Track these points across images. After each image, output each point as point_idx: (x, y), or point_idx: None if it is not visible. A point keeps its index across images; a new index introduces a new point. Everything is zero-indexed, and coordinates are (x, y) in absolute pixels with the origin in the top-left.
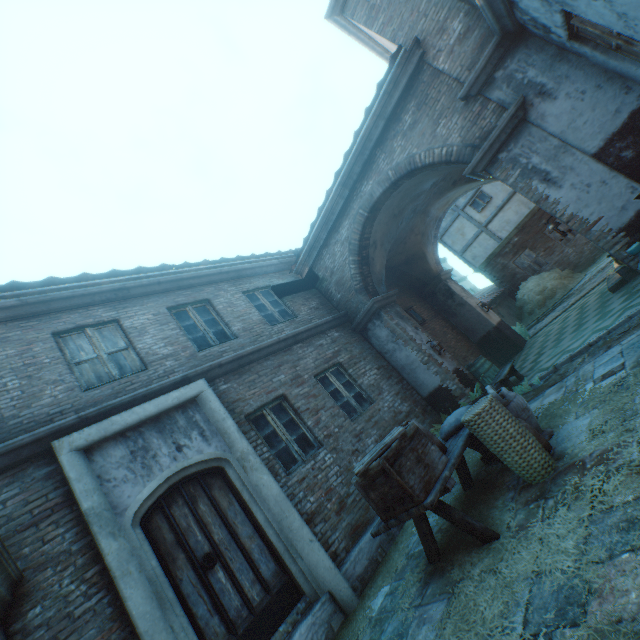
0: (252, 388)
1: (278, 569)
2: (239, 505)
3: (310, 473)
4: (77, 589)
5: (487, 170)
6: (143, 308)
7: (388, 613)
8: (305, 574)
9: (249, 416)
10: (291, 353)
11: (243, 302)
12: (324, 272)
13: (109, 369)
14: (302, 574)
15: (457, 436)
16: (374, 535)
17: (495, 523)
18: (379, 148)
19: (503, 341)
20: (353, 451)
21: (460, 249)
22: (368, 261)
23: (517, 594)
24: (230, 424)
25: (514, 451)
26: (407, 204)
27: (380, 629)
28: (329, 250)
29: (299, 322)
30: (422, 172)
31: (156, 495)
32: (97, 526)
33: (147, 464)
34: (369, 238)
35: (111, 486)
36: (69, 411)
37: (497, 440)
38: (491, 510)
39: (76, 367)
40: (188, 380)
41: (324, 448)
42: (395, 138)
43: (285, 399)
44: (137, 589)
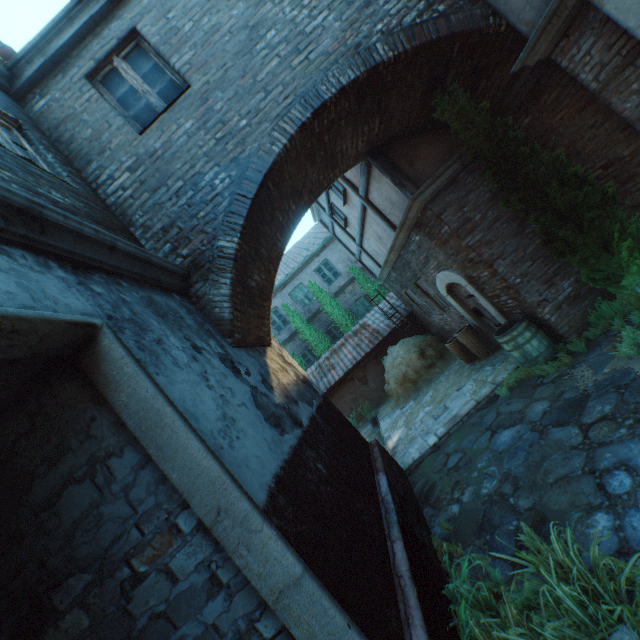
0: None
1: None
2: None
3: None
4: None
5: None
6: None
7: None
8: None
9: None
10: None
11: None
12: None
13: None
14: None
15: None
16: None
17: None
18: None
19: None
20: None
21: (355, 253)
22: None
23: None
24: None
25: None
26: None
27: None
28: None
29: None
30: None
31: None
32: None
33: None
34: None
35: None
36: None
37: None
38: None
39: None
40: None
41: None
42: None
43: None
44: None
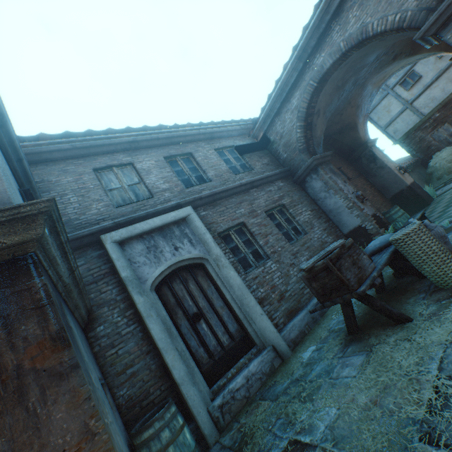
0: (222, 216)
1: (239, 328)
2: (214, 288)
3: (261, 274)
4: (122, 320)
5: (438, 33)
6: (148, 156)
7: (316, 360)
8: (257, 333)
9: (220, 234)
10: (248, 195)
11: (215, 156)
12: (275, 136)
13: (129, 195)
14: (255, 333)
15: (380, 253)
16: (311, 312)
17: (407, 312)
18: (334, 20)
19: (413, 198)
20: (290, 264)
21: (384, 124)
22: (311, 127)
23: (431, 353)
24: (208, 237)
25: (434, 263)
26: (350, 77)
27: (310, 368)
28: (280, 118)
29: (254, 173)
30: (371, 42)
31: (163, 275)
32: (131, 287)
33: (157, 256)
34: (314, 107)
35: (136, 266)
36: (108, 219)
37: (420, 254)
38: (403, 305)
39: (109, 192)
40: (180, 206)
41: (270, 260)
42: (351, 9)
43: (244, 225)
44: (156, 325)
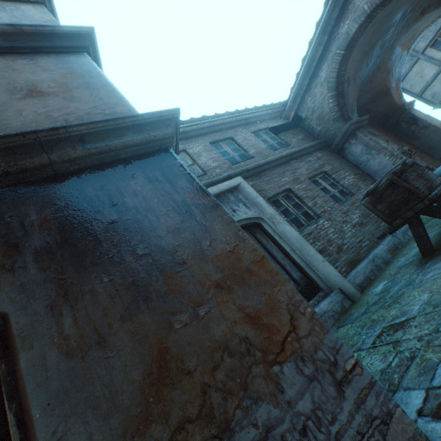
0: (268, 184)
1: (302, 276)
2: (273, 243)
3: (314, 231)
4: None
5: None
6: (196, 143)
7: (391, 286)
8: (321, 278)
9: (269, 200)
10: (289, 166)
11: (253, 138)
12: (306, 113)
13: None
14: (319, 279)
15: None
16: (379, 237)
17: None
18: None
19: None
20: (343, 221)
21: (418, 91)
22: (343, 95)
23: None
24: (260, 200)
25: None
26: (376, 40)
27: (386, 291)
28: (310, 94)
29: (292, 148)
30: None
31: None
32: None
33: None
34: (344, 75)
35: None
36: None
37: None
38: None
39: None
40: (230, 178)
41: (322, 218)
42: None
43: (290, 192)
44: None
